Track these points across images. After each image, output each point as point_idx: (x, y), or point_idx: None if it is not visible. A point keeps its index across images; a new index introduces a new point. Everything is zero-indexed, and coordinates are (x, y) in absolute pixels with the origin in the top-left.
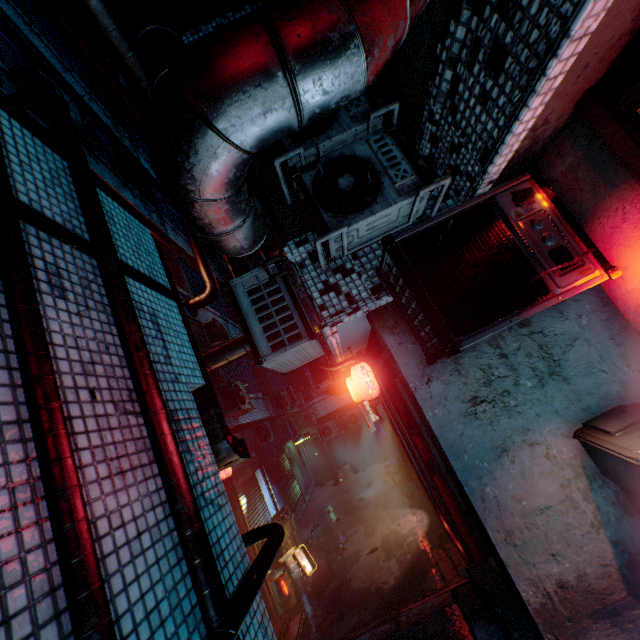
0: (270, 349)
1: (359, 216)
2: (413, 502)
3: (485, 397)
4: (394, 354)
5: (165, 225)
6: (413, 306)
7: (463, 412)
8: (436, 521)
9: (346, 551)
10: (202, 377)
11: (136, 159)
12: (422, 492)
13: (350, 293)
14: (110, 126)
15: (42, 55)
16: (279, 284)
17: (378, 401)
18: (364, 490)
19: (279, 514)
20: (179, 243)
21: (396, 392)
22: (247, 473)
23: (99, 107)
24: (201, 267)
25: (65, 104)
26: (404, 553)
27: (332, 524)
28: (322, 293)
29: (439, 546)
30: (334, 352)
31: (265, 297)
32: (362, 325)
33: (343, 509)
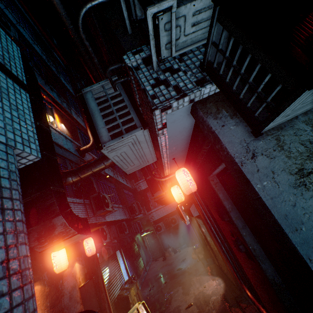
0: (109, 137)
1: (186, 0)
2: (212, 271)
3: (311, 169)
4: (218, 134)
5: (71, 110)
6: (242, 72)
7: (292, 183)
8: (229, 285)
9: (171, 306)
10: (39, 152)
11: (58, 77)
12: (217, 265)
13: (177, 85)
14: (44, 58)
15: (5, 14)
16: (120, 90)
17: (190, 205)
18: (181, 263)
19: (129, 279)
20: (78, 120)
21: (208, 189)
22: (110, 252)
23: (39, 49)
24: (88, 130)
25: (7, 26)
26: (210, 309)
27: (162, 286)
28: (153, 86)
29: (236, 305)
30: (163, 160)
31: (108, 100)
32: (185, 127)
33: (168, 275)
